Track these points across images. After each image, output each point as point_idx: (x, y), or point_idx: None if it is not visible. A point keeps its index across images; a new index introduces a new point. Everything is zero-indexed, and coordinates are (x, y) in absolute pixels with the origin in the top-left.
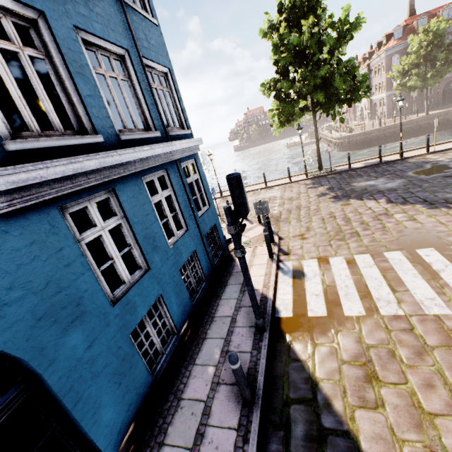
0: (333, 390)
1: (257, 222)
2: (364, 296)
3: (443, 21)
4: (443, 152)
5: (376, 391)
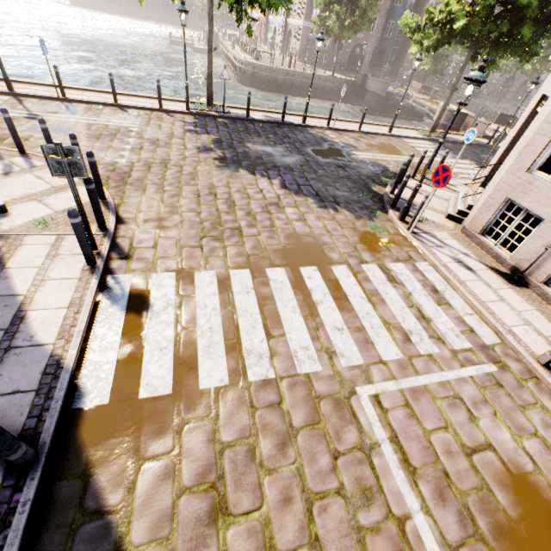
0: None
1: None
2: (232, 348)
3: None
4: (340, 133)
5: (220, 539)
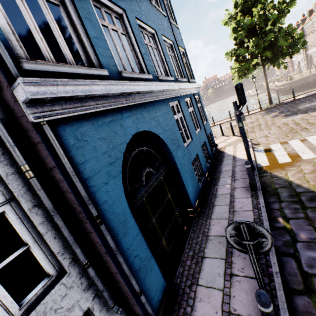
0: (301, 182)
1: (231, 135)
2: (315, 151)
3: None
4: None
5: None
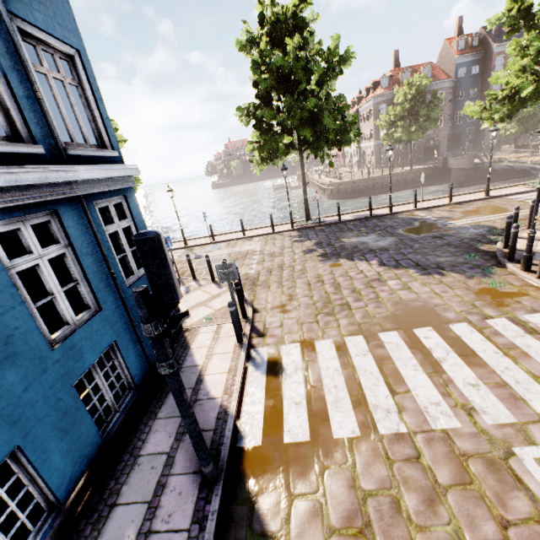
0: None
1: (227, 286)
2: (358, 403)
3: (424, 78)
4: (430, 210)
5: None
